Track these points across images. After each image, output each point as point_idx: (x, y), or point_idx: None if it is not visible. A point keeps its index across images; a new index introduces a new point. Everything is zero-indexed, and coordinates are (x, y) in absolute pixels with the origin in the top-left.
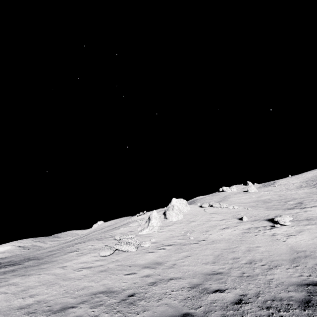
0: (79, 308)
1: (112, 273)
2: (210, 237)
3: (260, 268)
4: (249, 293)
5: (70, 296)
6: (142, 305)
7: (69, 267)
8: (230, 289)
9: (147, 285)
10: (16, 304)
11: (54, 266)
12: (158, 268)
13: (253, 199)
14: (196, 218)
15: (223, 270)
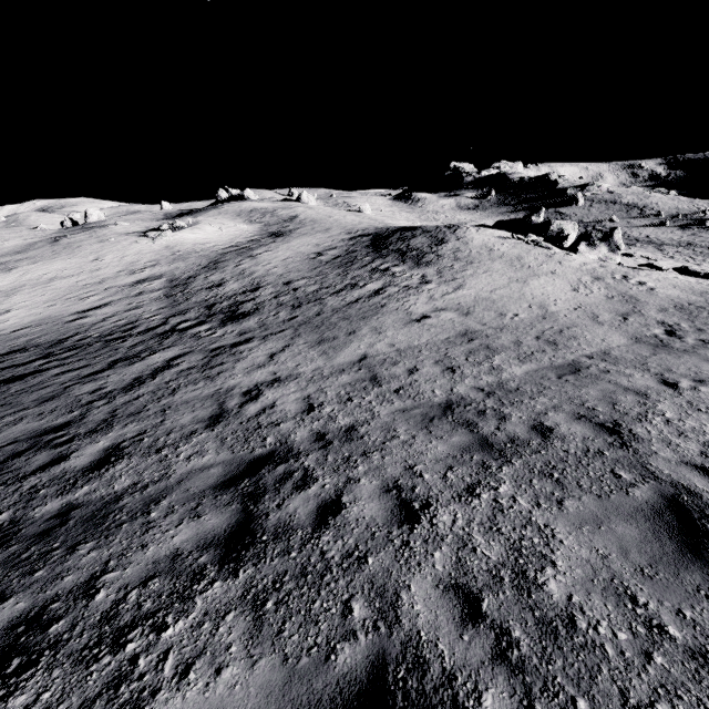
0: None
1: None
2: None
3: None
4: None
5: None
6: None
7: None
8: None
9: None
10: None
11: None
12: None
13: None
14: None
15: None
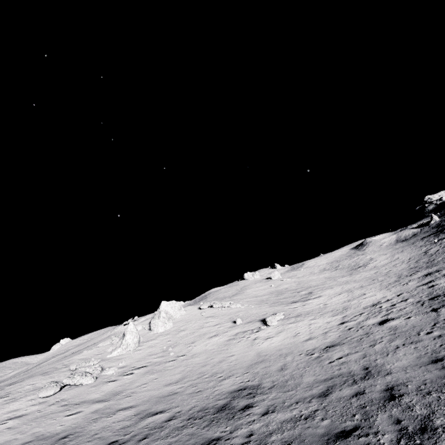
0: None
1: (49, 418)
2: (193, 349)
3: (216, 380)
4: (185, 409)
5: None
6: None
7: None
8: (172, 408)
9: (88, 423)
10: None
11: None
12: (112, 400)
13: (271, 289)
14: (188, 326)
15: (181, 389)
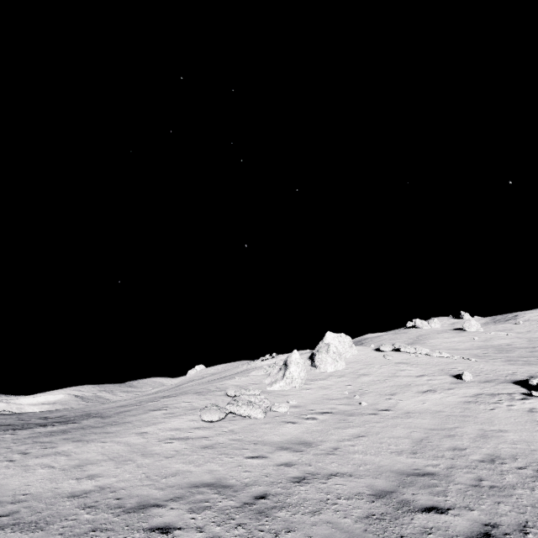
0: (168, 509)
1: (223, 453)
2: (400, 404)
3: (515, 473)
4: (503, 524)
5: (153, 485)
6: (284, 519)
7: (152, 434)
8: (457, 509)
9: (289, 481)
10: (66, 488)
11: (127, 430)
12: (306, 452)
13: (476, 343)
14: (370, 370)
15: (436, 469)
